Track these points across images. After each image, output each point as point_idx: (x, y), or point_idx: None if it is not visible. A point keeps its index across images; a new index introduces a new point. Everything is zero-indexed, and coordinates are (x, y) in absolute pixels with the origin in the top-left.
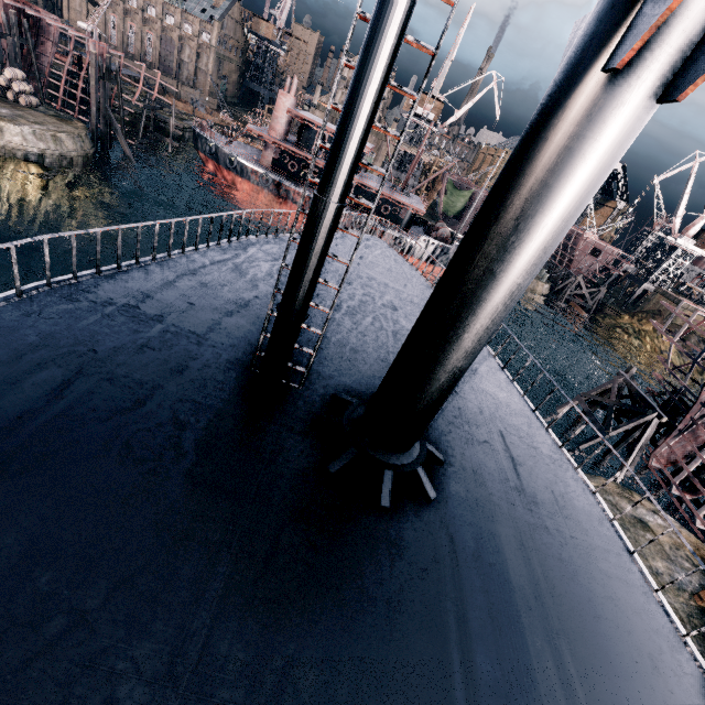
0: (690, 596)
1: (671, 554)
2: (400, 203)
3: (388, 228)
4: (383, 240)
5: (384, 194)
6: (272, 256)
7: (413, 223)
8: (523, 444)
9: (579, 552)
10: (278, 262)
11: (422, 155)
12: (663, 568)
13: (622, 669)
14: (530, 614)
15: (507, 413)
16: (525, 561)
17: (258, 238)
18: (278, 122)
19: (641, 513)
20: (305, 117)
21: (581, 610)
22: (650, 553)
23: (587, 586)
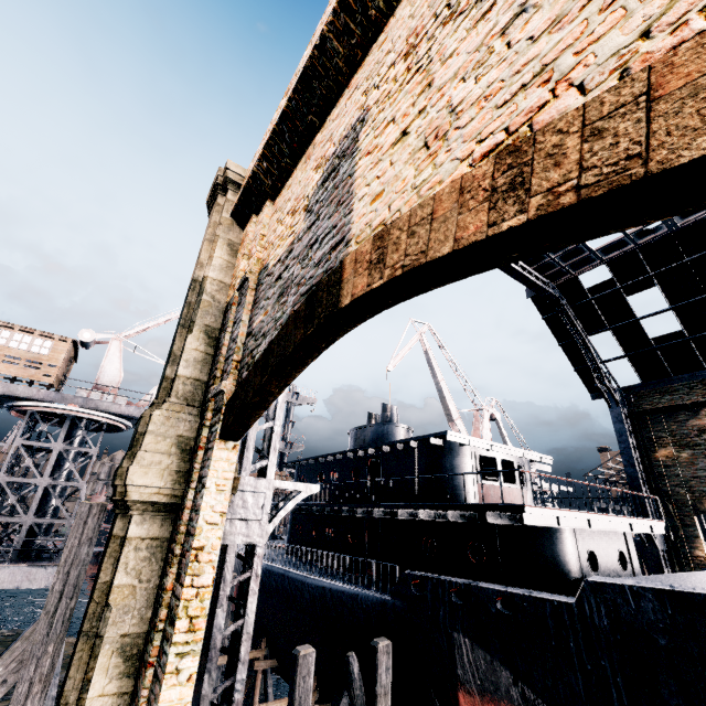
0: None
1: None
2: None
3: None
4: None
5: None
6: None
7: None
8: None
9: None
10: None
11: None
12: None
13: None
14: None
15: None
16: None
17: None
18: None
19: None
20: None
21: None
22: None
23: None
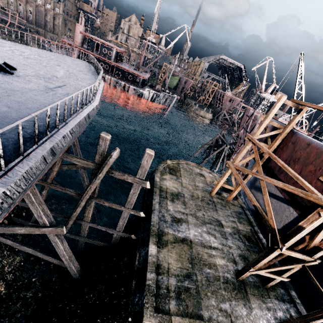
0: (208, 193)
1: (208, 183)
2: (136, 74)
3: (131, 85)
4: (130, 91)
5: (128, 70)
6: (2, 42)
7: (145, 84)
8: (74, 89)
9: (56, 98)
10: (3, 43)
11: (147, 55)
12: (201, 185)
13: (29, 103)
14: (0, 89)
15: (79, 86)
16: (20, 89)
17: (1, 39)
18: (77, 38)
19: (203, 172)
20: (88, 35)
21: (31, 97)
22: (198, 181)
23: (45, 99)
